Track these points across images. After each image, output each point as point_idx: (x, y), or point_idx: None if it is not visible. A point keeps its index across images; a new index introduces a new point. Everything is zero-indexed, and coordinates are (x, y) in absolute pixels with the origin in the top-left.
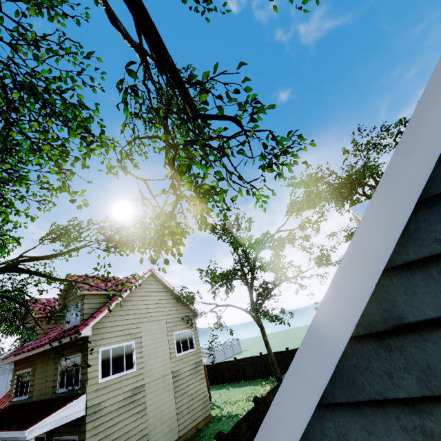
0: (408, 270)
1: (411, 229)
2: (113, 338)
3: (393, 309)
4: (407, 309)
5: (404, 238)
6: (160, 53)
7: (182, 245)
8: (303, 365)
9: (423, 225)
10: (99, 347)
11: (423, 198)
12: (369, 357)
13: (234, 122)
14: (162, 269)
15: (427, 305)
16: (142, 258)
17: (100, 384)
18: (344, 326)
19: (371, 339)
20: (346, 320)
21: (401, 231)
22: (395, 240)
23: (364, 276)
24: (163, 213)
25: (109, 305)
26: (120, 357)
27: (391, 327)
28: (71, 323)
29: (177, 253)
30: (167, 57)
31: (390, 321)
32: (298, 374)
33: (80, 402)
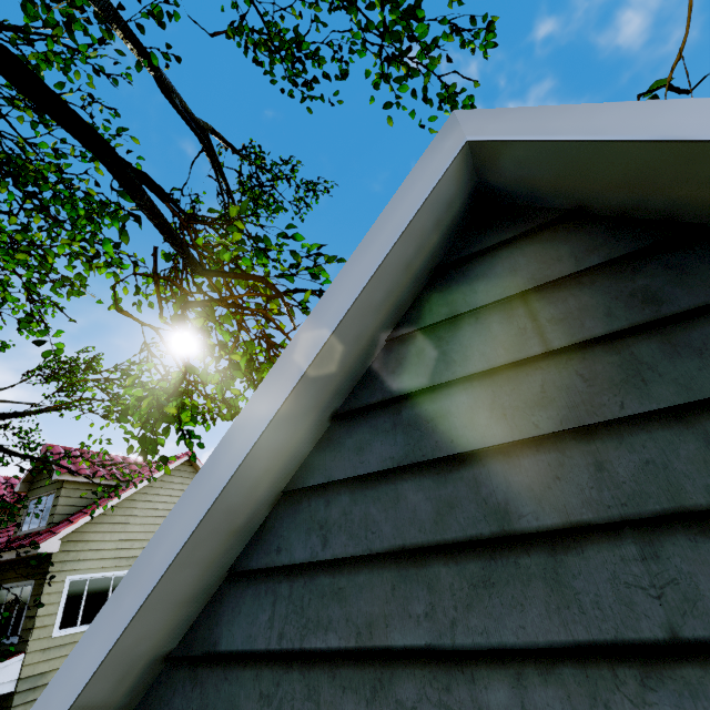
0: (248, 580)
1: (267, 527)
2: (96, 561)
3: (215, 629)
4: (226, 633)
5: (258, 537)
6: (132, 196)
7: (196, 436)
8: (52, 694)
9: (277, 525)
10: (68, 574)
11: (288, 490)
12: (176, 689)
13: (264, 283)
14: (165, 468)
15: (242, 632)
16: (133, 447)
17: (55, 639)
18: (100, 651)
19: (187, 664)
20: (105, 644)
21: (183, 544)
22: (175, 553)
23: (138, 591)
24: (170, 386)
25: (102, 504)
26: (101, 596)
27: (204, 653)
28: (32, 526)
29: (197, 445)
30: (144, 202)
31: (207, 644)
32: (44, 705)
33: (10, 666)
